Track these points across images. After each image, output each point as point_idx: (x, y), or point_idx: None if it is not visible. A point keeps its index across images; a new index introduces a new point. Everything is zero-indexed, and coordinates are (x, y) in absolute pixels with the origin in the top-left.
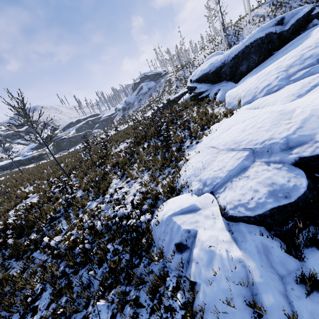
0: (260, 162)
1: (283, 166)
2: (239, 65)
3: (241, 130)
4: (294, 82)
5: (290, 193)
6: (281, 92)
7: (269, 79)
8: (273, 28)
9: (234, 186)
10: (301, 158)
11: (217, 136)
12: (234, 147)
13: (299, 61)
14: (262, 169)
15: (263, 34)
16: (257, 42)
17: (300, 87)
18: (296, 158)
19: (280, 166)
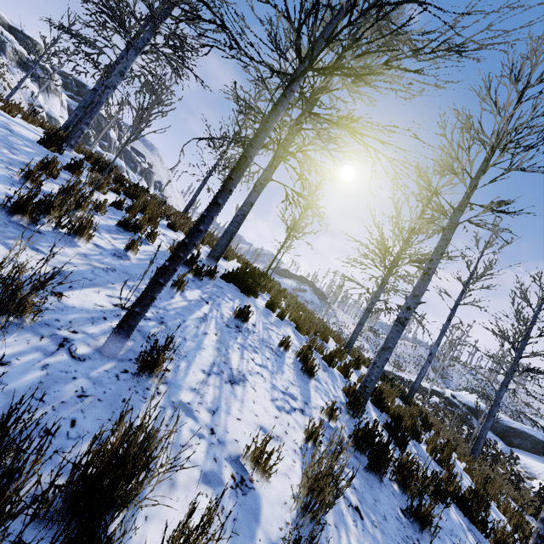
0: None
1: None
2: (512, 435)
3: None
4: None
5: None
6: None
7: None
8: None
9: None
10: None
11: None
12: None
13: None
14: None
15: (541, 438)
16: (535, 439)
17: None
18: None
19: None
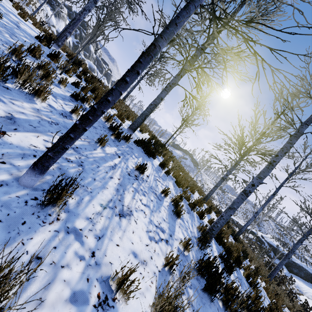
0: None
1: None
2: (293, 266)
3: None
4: None
5: None
6: None
7: None
8: None
9: None
10: None
11: None
12: None
13: None
14: None
15: (311, 272)
16: (308, 272)
17: None
18: None
19: None
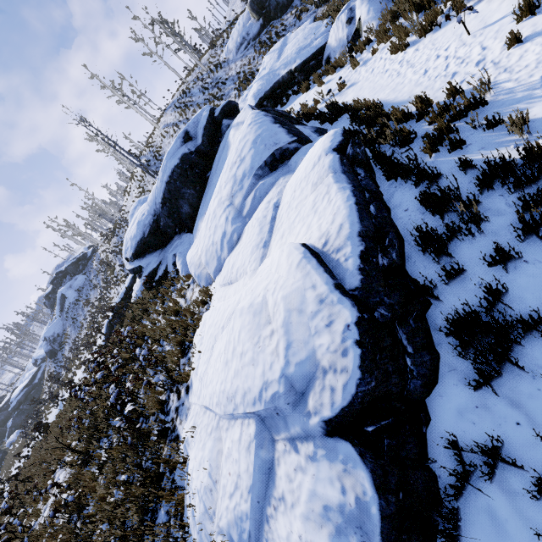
0: (283, 441)
1: (317, 448)
2: (177, 208)
3: (224, 363)
4: (250, 218)
5: (363, 527)
6: (244, 243)
7: (219, 224)
8: (183, 148)
9: (275, 538)
10: (327, 421)
11: (203, 373)
12: (231, 412)
13: (236, 185)
14: (292, 466)
15: (177, 160)
16: (177, 172)
17: (259, 229)
18: (320, 423)
19: (312, 448)
